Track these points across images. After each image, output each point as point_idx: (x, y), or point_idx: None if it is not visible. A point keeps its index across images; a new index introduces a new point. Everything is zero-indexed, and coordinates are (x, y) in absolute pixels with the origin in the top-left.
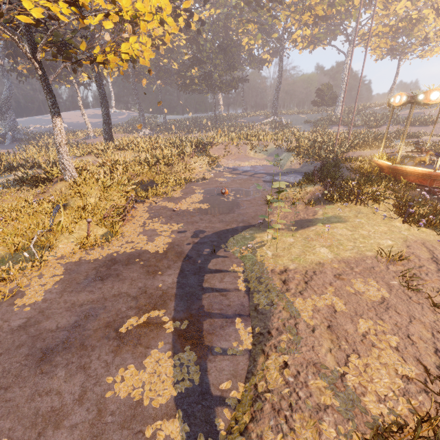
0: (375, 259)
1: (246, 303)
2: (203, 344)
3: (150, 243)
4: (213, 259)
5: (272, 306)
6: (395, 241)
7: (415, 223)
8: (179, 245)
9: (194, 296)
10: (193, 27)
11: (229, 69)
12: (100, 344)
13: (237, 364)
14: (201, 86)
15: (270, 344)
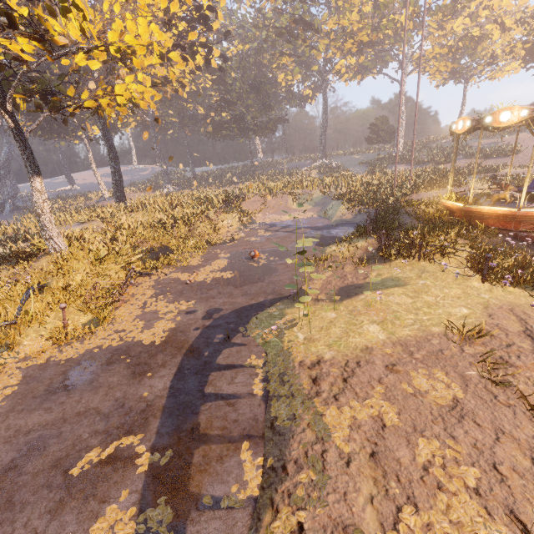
0: (445, 337)
1: (261, 416)
2: (187, 490)
3: (146, 331)
4: (225, 349)
5: (293, 422)
6: (472, 309)
7: (499, 280)
8: (183, 332)
9: (189, 409)
10: (214, 64)
11: (265, 109)
12: (36, 498)
13: (232, 526)
14: (232, 131)
15: (283, 488)
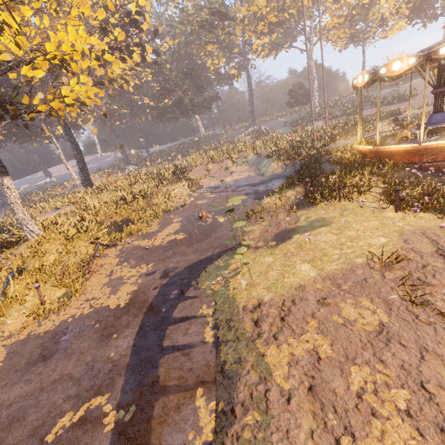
0: (367, 267)
1: (212, 362)
2: (148, 443)
3: (112, 296)
4: (180, 303)
5: (239, 365)
6: (389, 237)
7: (410, 208)
8: (144, 292)
9: (149, 363)
10: (149, 59)
11: (199, 91)
12: None
13: None
14: (175, 114)
15: (232, 432)
